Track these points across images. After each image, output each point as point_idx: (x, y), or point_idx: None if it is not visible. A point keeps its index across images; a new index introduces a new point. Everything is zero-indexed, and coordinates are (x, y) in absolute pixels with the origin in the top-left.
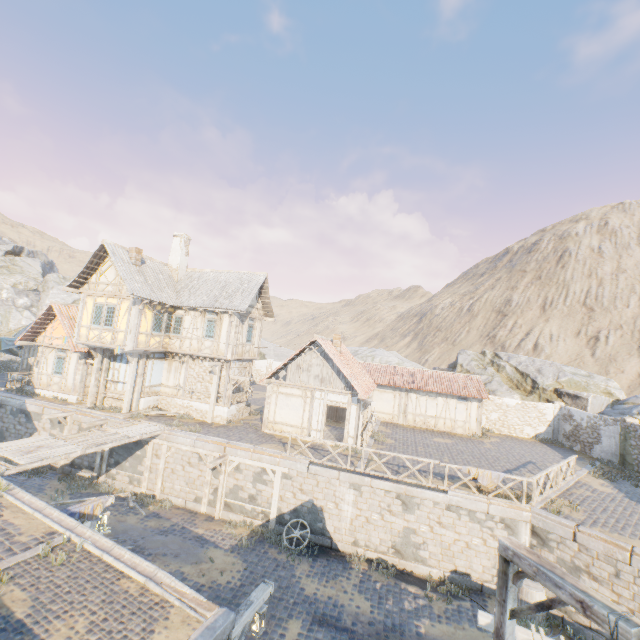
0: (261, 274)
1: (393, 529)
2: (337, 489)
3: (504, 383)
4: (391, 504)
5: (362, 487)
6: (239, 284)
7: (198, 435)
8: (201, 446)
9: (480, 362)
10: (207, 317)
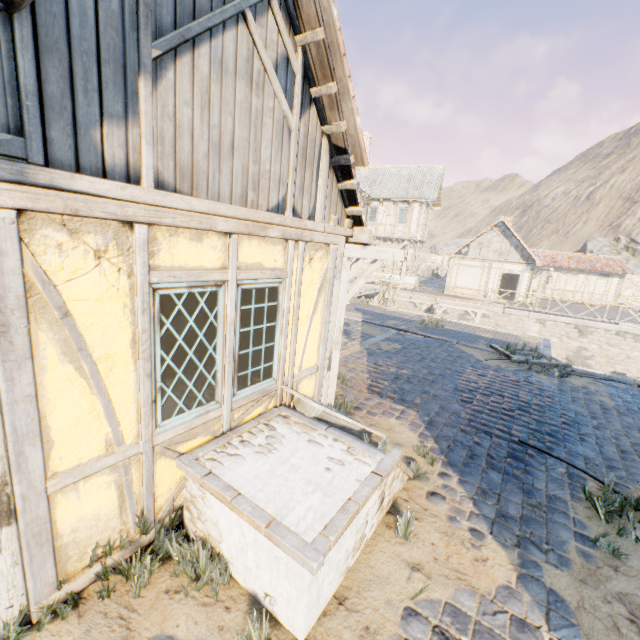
0: (439, 167)
1: (568, 348)
2: (525, 324)
3: (639, 266)
4: (569, 332)
5: (546, 322)
6: (422, 177)
7: (411, 292)
8: (416, 298)
9: (612, 248)
10: (399, 207)
